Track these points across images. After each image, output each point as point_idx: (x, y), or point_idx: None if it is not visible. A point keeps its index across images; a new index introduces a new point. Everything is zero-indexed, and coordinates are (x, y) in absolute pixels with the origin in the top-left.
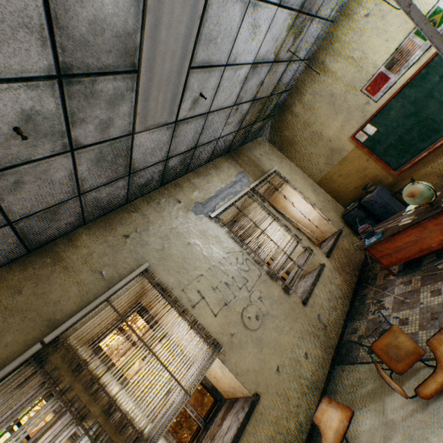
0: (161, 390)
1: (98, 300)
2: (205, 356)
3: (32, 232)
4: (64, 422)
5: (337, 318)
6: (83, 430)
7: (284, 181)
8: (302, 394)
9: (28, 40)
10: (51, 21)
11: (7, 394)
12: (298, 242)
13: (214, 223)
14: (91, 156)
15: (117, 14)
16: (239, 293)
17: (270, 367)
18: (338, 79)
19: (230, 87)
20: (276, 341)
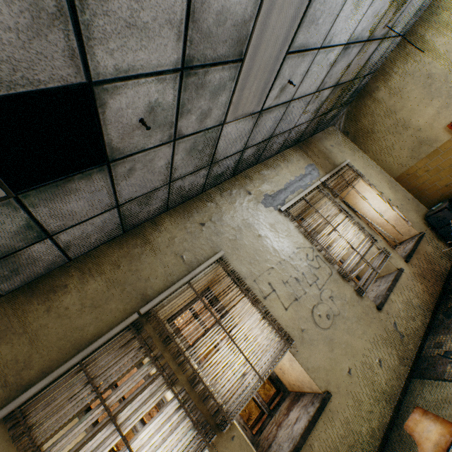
0: (237, 372)
1: (181, 282)
2: (277, 347)
3: (130, 215)
4: (158, 384)
5: (416, 328)
6: (173, 393)
7: (357, 175)
8: (375, 401)
9: (168, 36)
10: (189, 15)
11: (114, 352)
12: (373, 243)
13: (283, 216)
14: (186, 146)
15: (240, 3)
16: (309, 290)
17: (342, 368)
18: (440, 57)
19: (317, 72)
20: (347, 343)
